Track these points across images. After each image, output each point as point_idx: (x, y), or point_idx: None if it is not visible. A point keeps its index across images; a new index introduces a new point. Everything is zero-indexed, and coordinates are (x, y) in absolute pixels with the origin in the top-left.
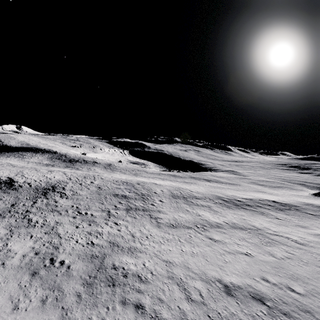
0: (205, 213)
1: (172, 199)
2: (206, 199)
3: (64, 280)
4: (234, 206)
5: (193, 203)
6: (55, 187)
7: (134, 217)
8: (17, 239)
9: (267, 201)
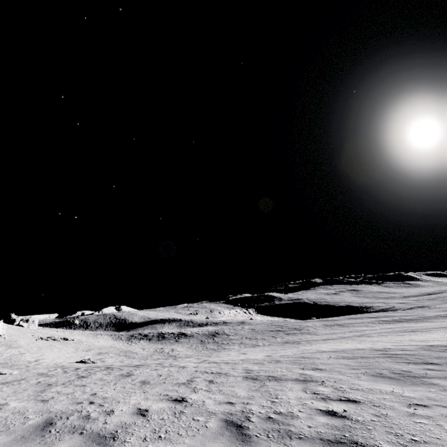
0: (361, 328)
1: (326, 326)
2: (364, 323)
3: (271, 345)
4: (397, 322)
5: (349, 326)
6: (217, 332)
7: (295, 335)
8: (227, 346)
9: (443, 314)
